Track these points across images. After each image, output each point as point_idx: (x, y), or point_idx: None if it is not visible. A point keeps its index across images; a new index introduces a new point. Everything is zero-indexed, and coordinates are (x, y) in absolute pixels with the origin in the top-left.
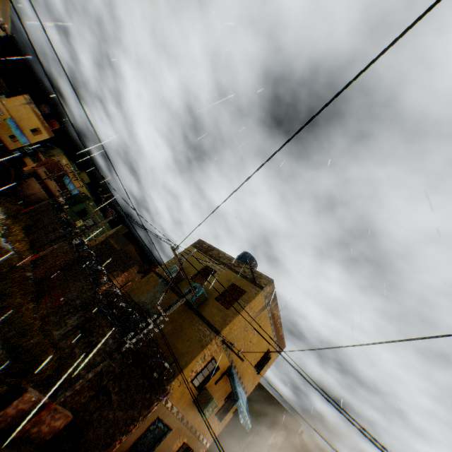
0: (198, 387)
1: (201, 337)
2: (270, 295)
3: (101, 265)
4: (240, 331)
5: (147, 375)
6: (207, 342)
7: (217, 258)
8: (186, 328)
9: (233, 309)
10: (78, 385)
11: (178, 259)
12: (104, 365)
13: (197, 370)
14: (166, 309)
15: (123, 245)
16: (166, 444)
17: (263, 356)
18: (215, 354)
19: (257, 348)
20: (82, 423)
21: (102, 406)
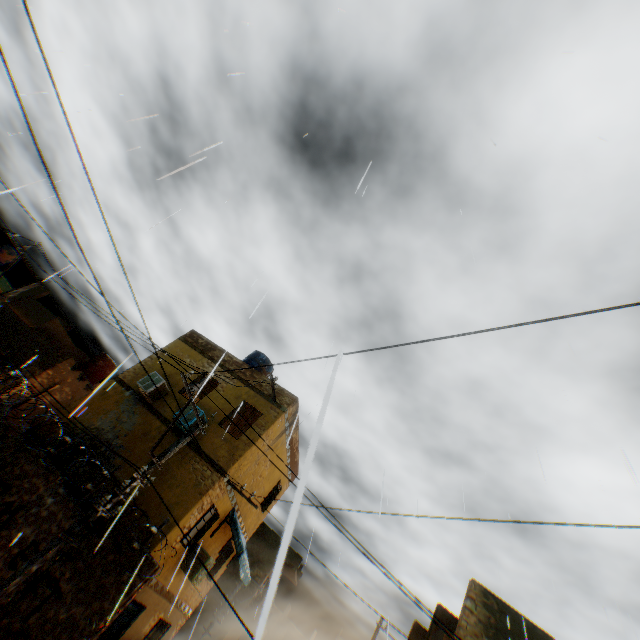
0: (188, 545)
1: (199, 480)
2: (292, 417)
3: (15, 368)
4: (251, 466)
5: (123, 547)
6: (208, 487)
7: (221, 363)
8: (175, 467)
9: (245, 439)
10: (13, 585)
11: (188, 389)
12: (59, 548)
13: (190, 525)
14: (160, 455)
15: (44, 320)
16: (135, 628)
17: (272, 490)
18: (216, 500)
19: (267, 482)
20: (9, 635)
21: (45, 603)
